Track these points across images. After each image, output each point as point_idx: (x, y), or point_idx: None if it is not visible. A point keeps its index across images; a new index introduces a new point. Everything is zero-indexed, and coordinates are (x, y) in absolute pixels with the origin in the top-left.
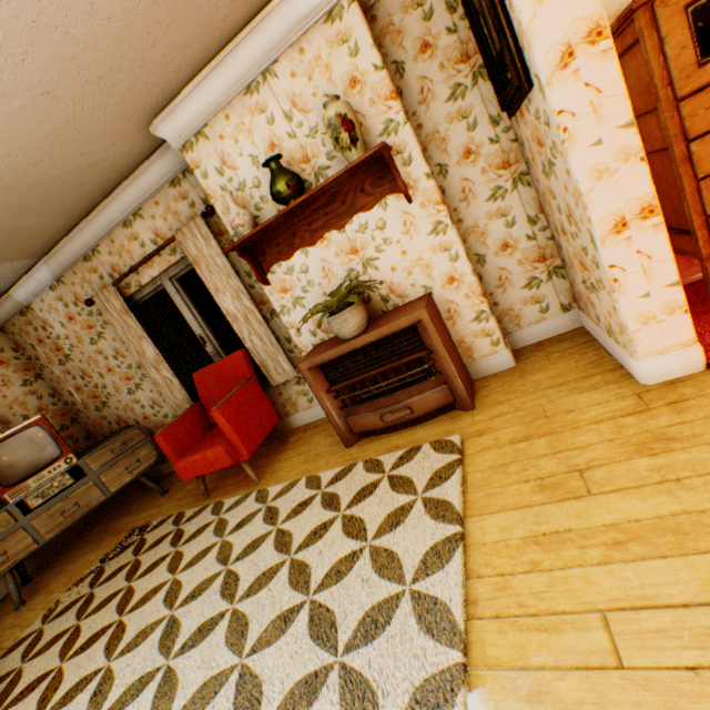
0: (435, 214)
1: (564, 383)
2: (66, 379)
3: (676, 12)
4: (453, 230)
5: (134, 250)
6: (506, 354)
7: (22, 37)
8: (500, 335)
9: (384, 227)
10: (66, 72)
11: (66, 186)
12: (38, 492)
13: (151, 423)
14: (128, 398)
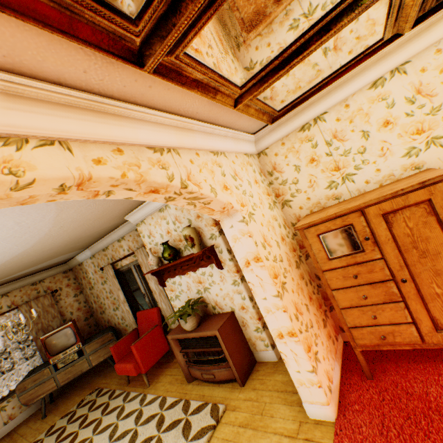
0: (234, 276)
1: (284, 390)
2: (91, 296)
3: (314, 235)
4: (242, 285)
5: (121, 251)
6: (272, 353)
7: (69, 223)
8: (269, 342)
9: (212, 276)
10: (86, 221)
11: (93, 234)
12: (63, 360)
13: (121, 326)
14: (113, 312)
